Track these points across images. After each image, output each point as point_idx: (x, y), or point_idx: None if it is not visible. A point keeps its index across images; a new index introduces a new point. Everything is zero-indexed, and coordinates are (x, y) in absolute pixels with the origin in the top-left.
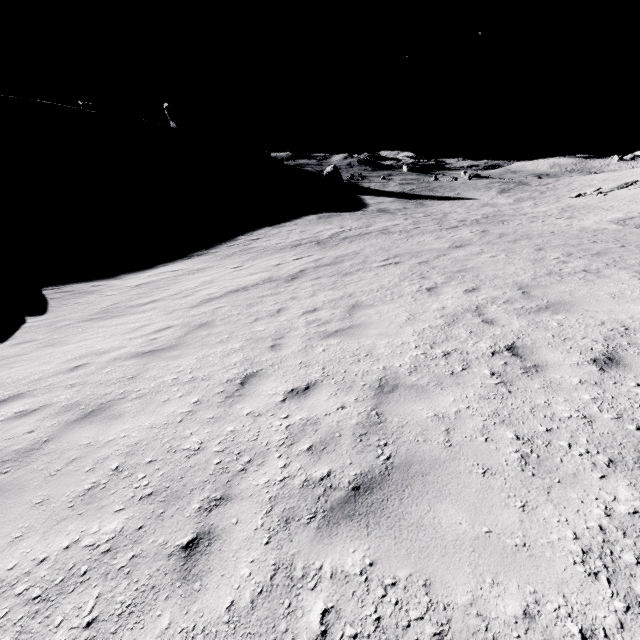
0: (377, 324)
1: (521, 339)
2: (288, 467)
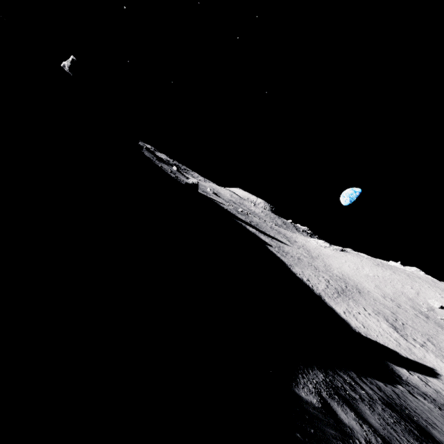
0: None
1: None
2: None
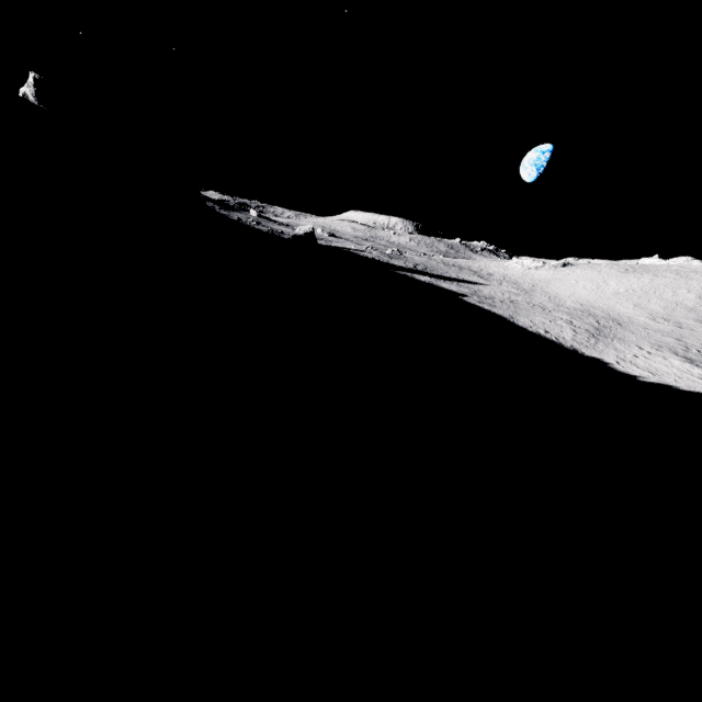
0: None
1: None
2: None
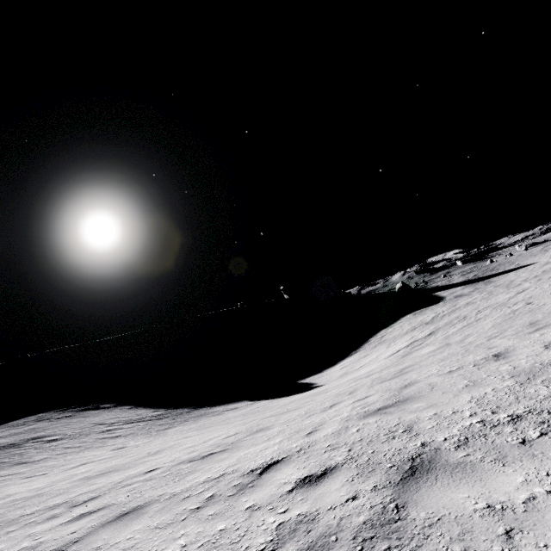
0: (485, 322)
1: (541, 302)
2: (473, 336)
